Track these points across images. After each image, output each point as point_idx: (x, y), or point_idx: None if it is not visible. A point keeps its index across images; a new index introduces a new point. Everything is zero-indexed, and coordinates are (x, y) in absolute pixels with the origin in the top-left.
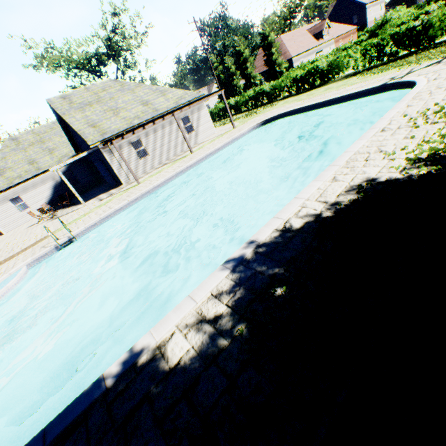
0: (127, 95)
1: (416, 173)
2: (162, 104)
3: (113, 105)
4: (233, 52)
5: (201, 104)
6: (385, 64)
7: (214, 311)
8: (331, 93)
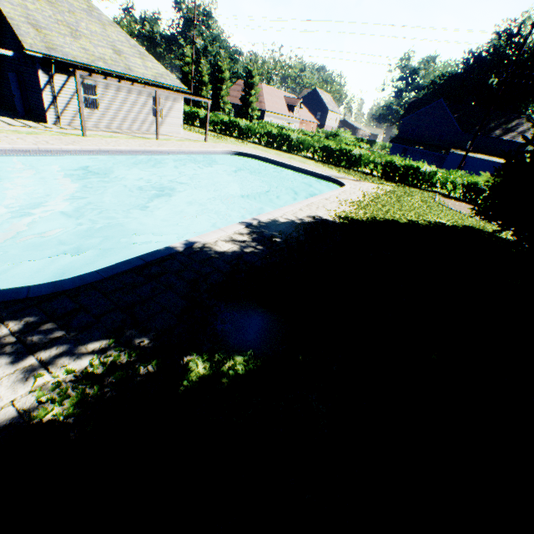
0: (96, 25)
1: (338, 221)
2: (139, 68)
3: (73, 23)
4: (212, 62)
5: (180, 96)
6: (331, 164)
7: (241, 239)
8: (295, 162)
